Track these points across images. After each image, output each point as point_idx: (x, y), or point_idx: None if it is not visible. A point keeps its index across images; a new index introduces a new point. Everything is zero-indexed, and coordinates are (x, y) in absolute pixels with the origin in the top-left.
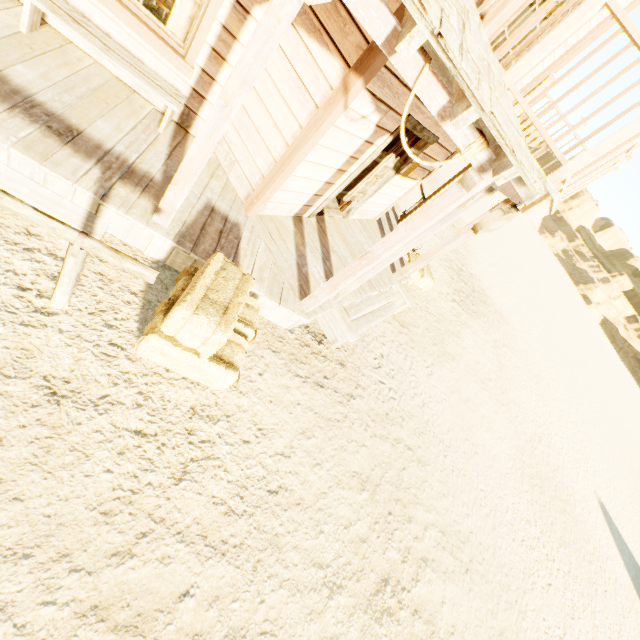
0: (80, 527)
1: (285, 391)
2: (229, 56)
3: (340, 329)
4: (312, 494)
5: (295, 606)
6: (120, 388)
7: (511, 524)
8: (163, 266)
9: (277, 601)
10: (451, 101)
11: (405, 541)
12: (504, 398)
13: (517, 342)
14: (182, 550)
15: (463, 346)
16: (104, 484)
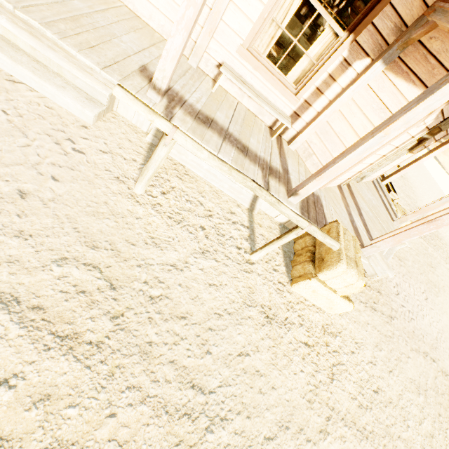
0: (301, 410)
1: (359, 313)
2: (326, 91)
3: (380, 267)
4: (394, 395)
5: None
6: (290, 312)
7: None
8: (283, 226)
9: None
10: None
11: None
12: None
13: None
14: (347, 432)
15: (437, 274)
16: (302, 380)
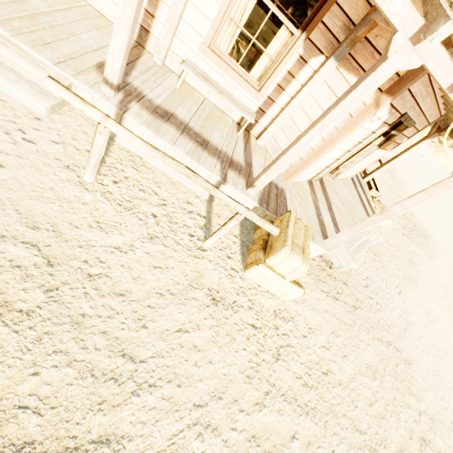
0: (238, 383)
1: (318, 302)
2: (287, 88)
3: (345, 259)
4: (346, 378)
5: None
6: (240, 296)
7: None
8: (245, 218)
9: (341, 452)
10: None
11: (408, 422)
12: None
13: None
14: (286, 406)
15: (416, 270)
16: (244, 357)
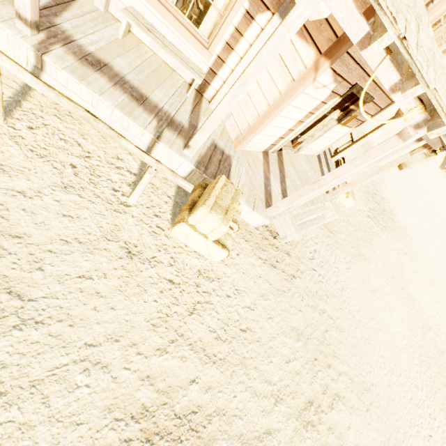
0: (141, 330)
1: (252, 267)
2: (236, 47)
3: (289, 230)
4: (266, 336)
5: (254, 404)
6: (161, 253)
7: (403, 385)
8: None
9: (243, 398)
10: (401, 79)
11: (325, 380)
12: (403, 293)
13: (416, 252)
14: (192, 355)
15: (373, 251)
16: (153, 308)
